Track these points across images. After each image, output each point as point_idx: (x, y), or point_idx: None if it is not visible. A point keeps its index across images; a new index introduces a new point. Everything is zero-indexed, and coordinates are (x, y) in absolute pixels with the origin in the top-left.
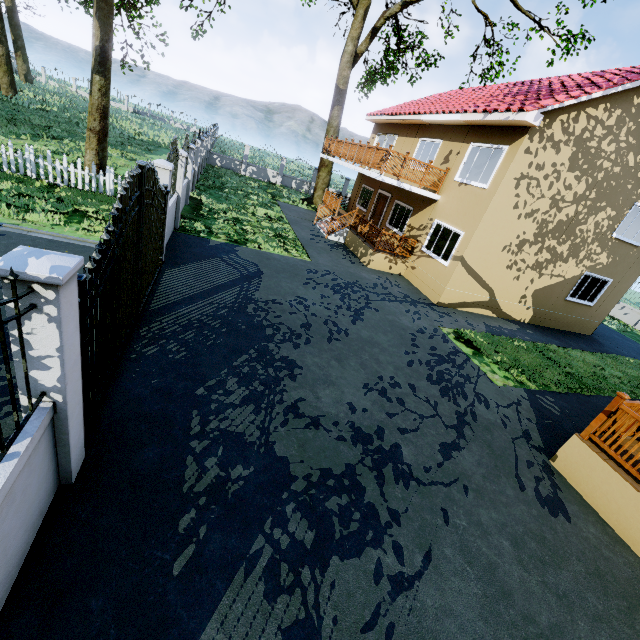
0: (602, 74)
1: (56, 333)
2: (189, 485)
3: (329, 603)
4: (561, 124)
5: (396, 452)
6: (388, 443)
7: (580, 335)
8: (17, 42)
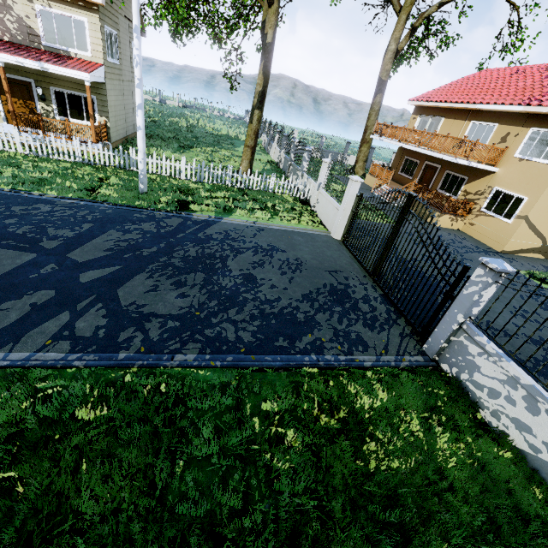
0: None
1: (493, 292)
2: None
3: None
4: None
5: None
6: None
7: None
8: None
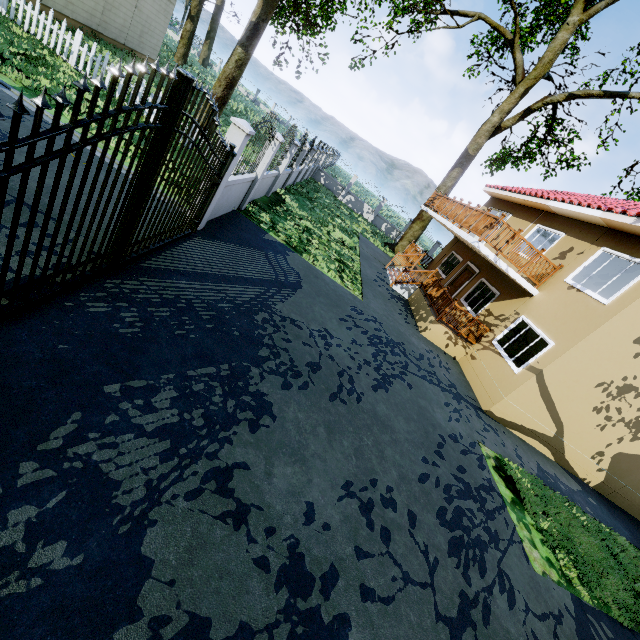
0: None
1: None
2: None
3: None
4: None
5: (338, 634)
6: (333, 608)
7: None
8: (211, 33)
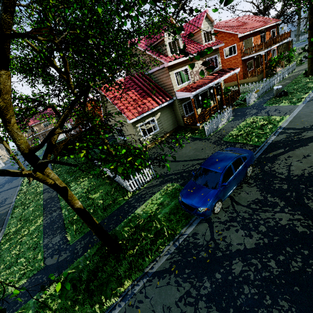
0: None
1: None
2: None
3: None
4: None
5: None
6: None
7: None
8: None
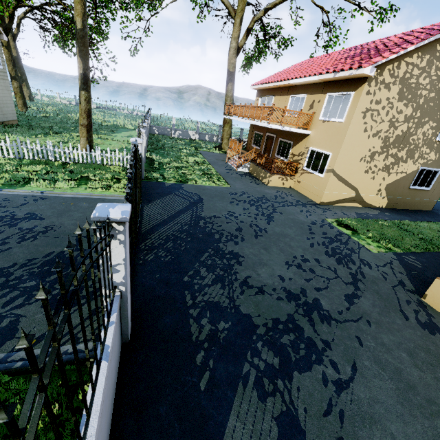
0: (411, 33)
1: (123, 250)
2: (195, 336)
3: (299, 400)
4: (389, 71)
5: (317, 303)
6: (310, 298)
7: (423, 211)
8: (22, 77)
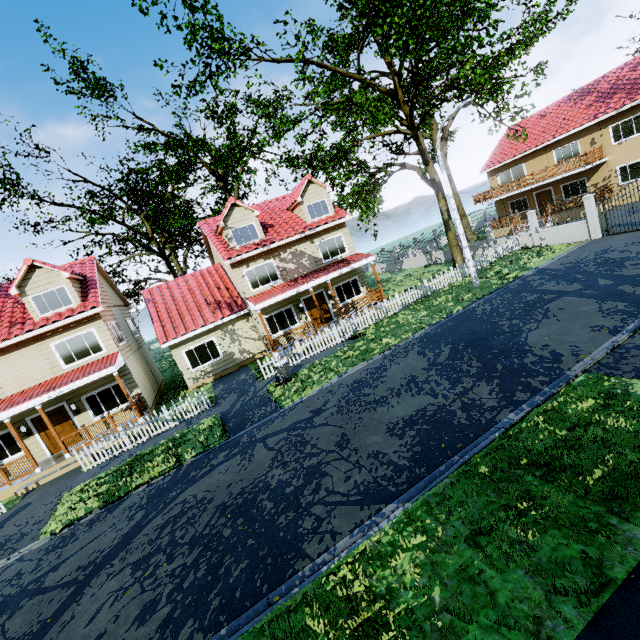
0: (639, 65)
1: None
2: None
3: None
4: None
5: None
6: None
7: None
8: None
